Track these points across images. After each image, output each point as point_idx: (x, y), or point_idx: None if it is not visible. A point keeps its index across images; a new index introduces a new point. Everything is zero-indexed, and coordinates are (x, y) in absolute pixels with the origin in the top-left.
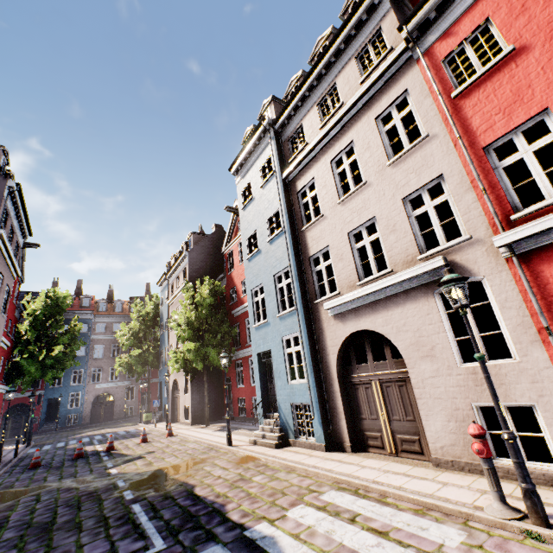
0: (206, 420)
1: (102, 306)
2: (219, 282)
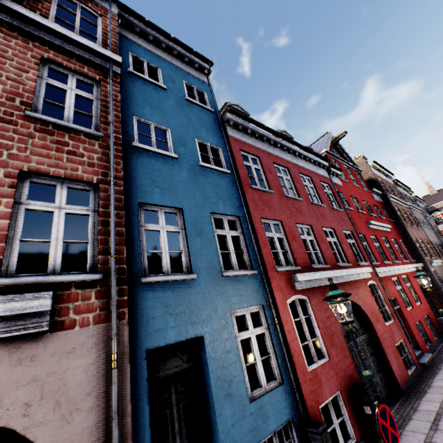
0: None
1: None
2: None
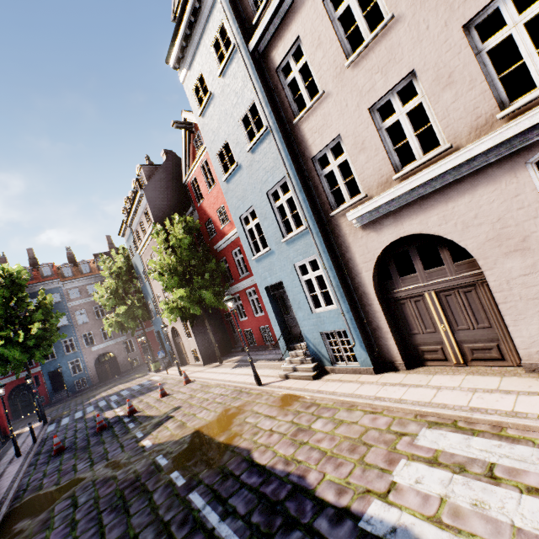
0: (218, 359)
1: (66, 271)
2: (191, 218)
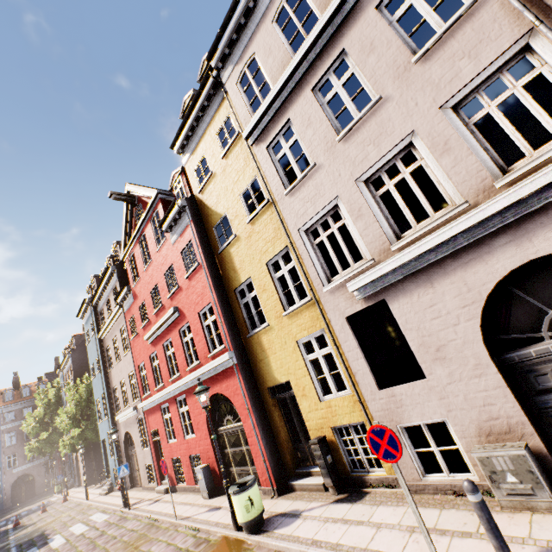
0: (95, 481)
1: (8, 395)
2: None
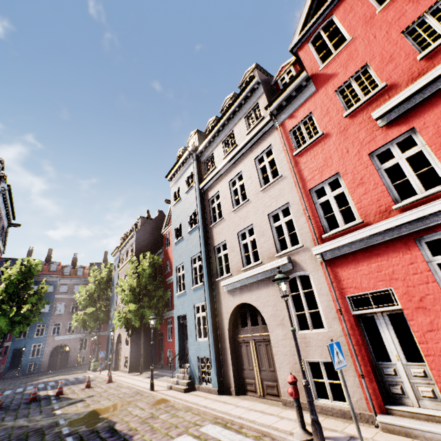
0: (140, 368)
1: (66, 270)
2: (157, 257)
